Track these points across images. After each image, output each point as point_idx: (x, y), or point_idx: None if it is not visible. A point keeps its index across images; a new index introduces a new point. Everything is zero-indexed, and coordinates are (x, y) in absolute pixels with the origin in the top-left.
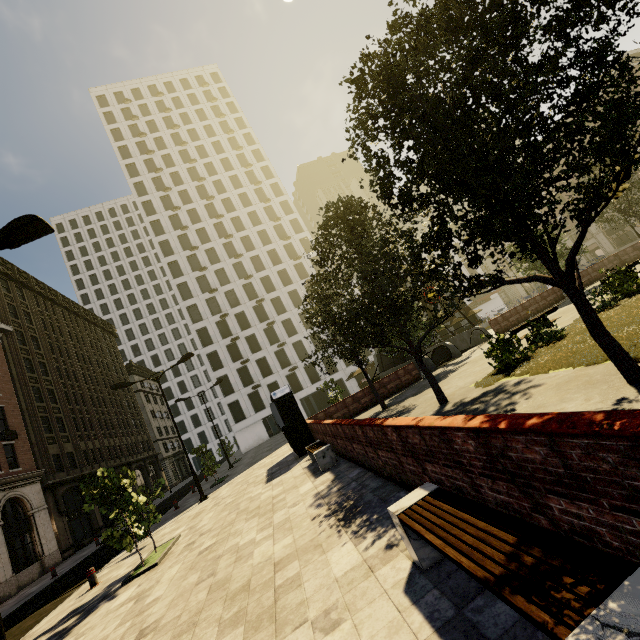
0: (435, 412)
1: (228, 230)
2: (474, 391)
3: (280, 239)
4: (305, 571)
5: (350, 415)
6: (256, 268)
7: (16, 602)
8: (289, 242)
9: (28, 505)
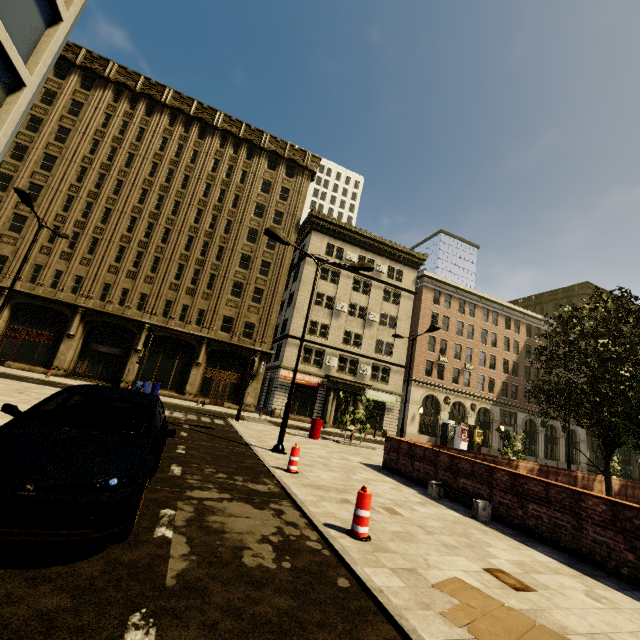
0: None
1: None
2: None
3: None
4: None
5: None
6: None
7: None
8: None
9: (577, 436)
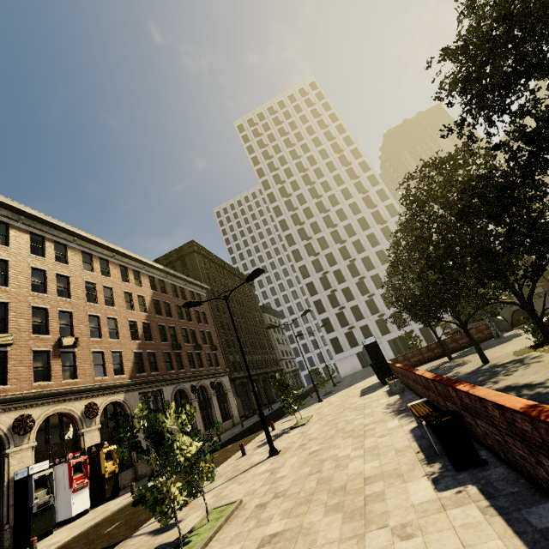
0: (475, 368)
1: (326, 206)
2: (509, 358)
3: (368, 208)
4: (376, 427)
5: (424, 361)
6: (348, 234)
7: (229, 434)
8: (376, 210)
9: (224, 387)
